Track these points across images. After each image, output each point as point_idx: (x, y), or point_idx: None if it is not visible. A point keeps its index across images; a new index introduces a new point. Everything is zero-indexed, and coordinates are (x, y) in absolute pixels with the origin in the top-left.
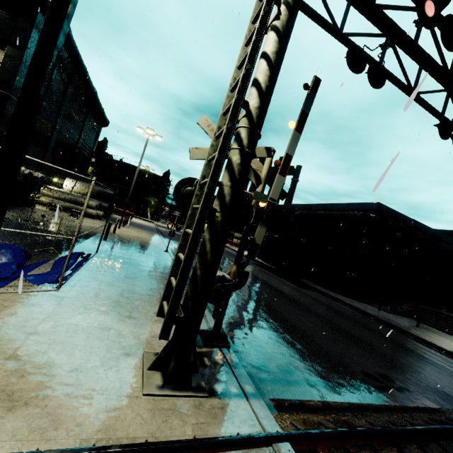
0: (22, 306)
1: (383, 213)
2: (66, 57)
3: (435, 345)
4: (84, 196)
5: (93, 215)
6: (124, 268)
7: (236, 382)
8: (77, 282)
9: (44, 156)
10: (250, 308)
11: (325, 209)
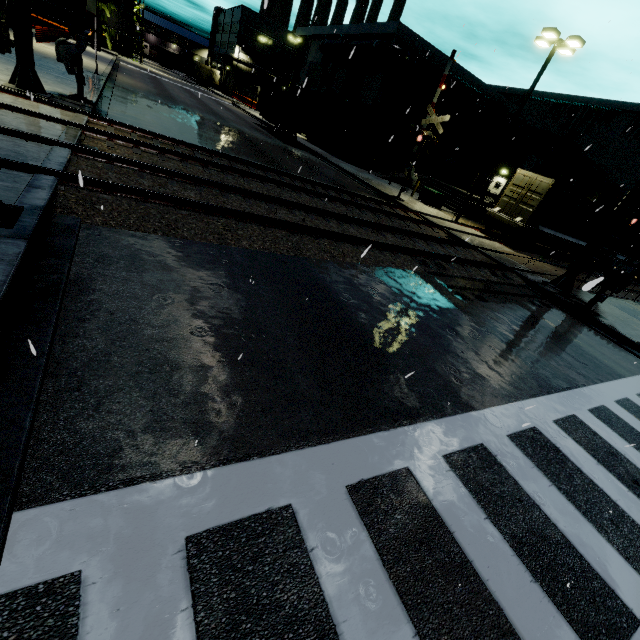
0: None
1: (407, 42)
2: None
3: (368, 184)
4: None
5: None
6: None
7: (78, 107)
8: None
9: None
10: (165, 121)
11: (352, 35)
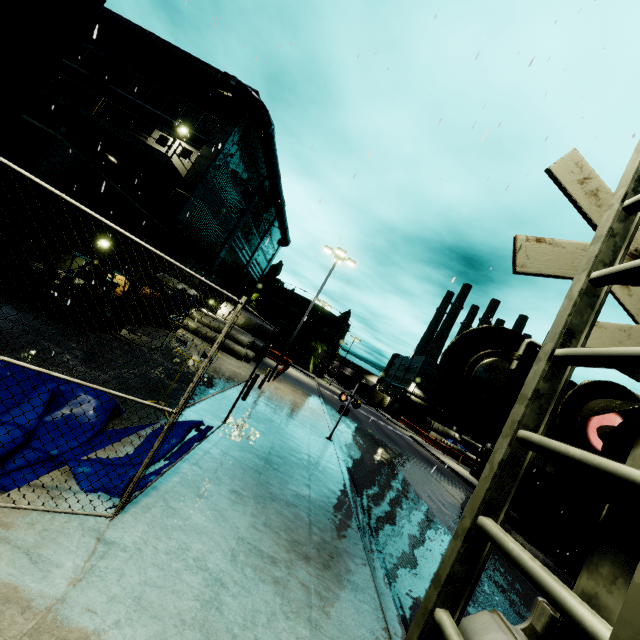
0: (8, 562)
1: None
2: (261, 163)
3: None
4: (238, 327)
5: (240, 355)
6: (257, 469)
7: None
8: (162, 496)
9: (207, 271)
10: None
11: None
